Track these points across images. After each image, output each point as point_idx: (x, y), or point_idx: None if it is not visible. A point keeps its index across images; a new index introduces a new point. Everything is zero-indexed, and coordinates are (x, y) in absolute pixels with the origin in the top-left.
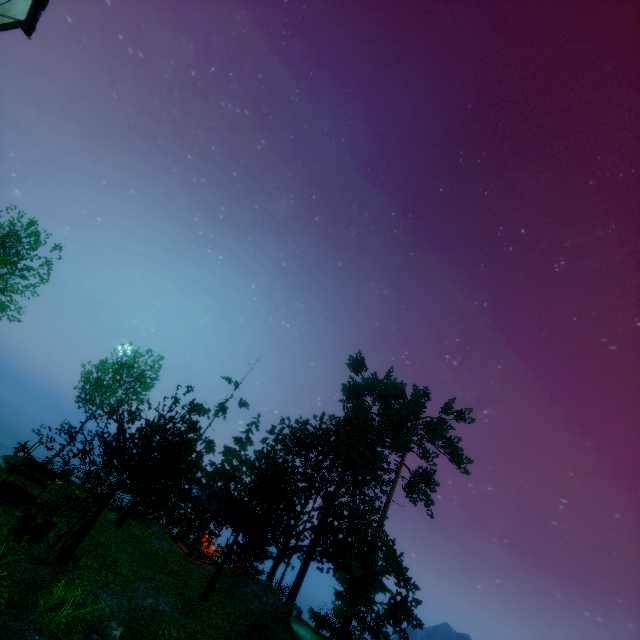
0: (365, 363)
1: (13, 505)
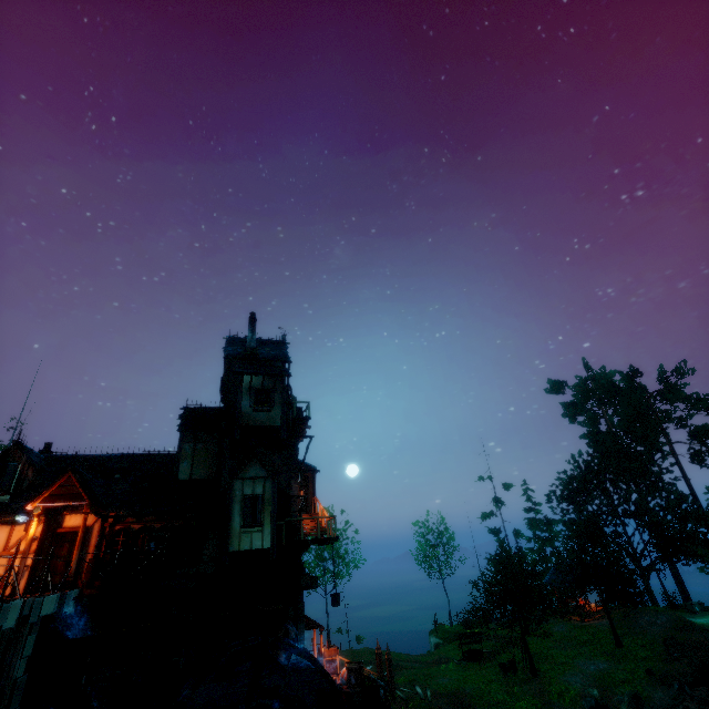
0: (561, 383)
1: (483, 662)
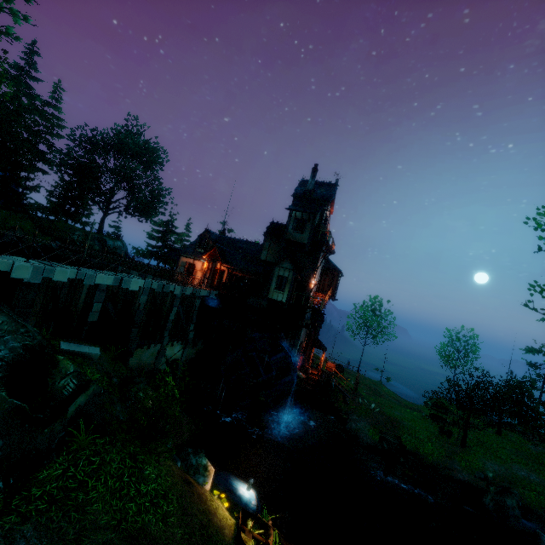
0: None
1: (436, 423)
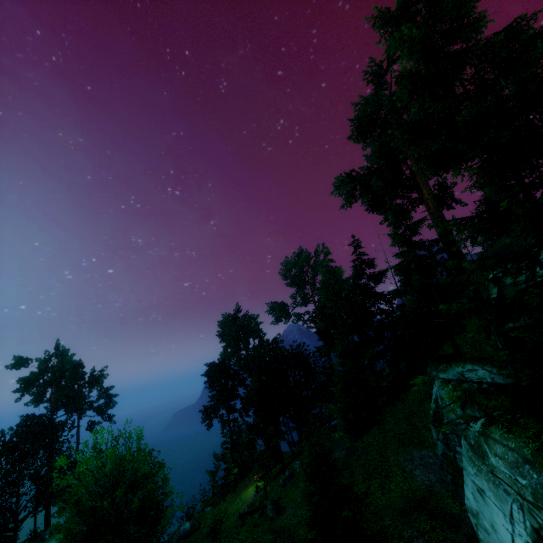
0: (26, 361)
1: None
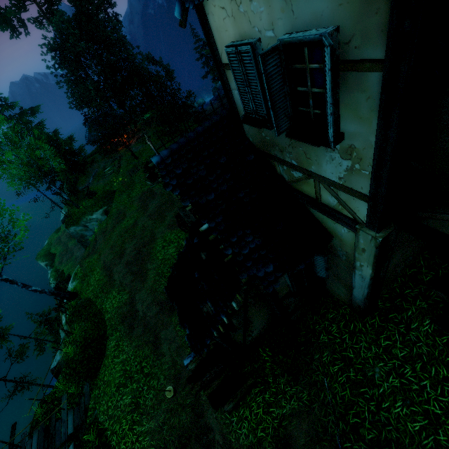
0: None
1: None
